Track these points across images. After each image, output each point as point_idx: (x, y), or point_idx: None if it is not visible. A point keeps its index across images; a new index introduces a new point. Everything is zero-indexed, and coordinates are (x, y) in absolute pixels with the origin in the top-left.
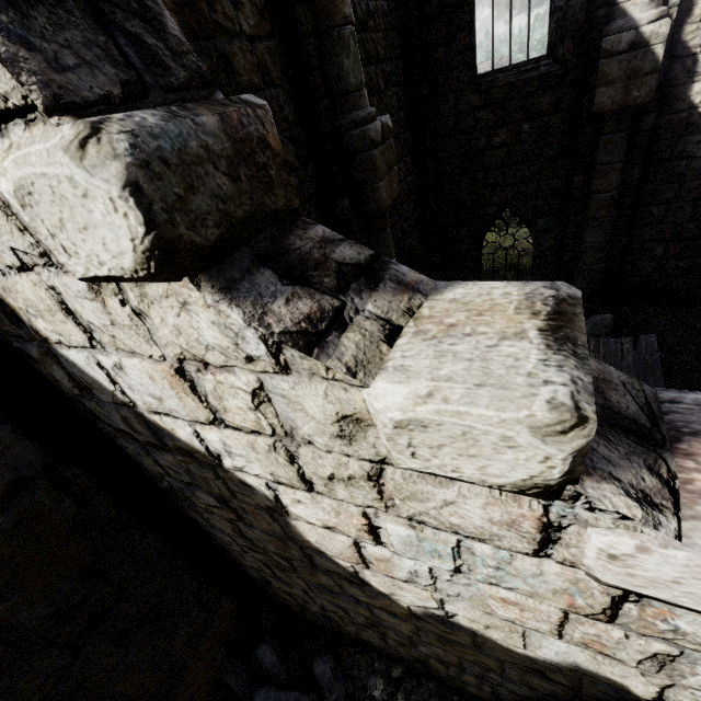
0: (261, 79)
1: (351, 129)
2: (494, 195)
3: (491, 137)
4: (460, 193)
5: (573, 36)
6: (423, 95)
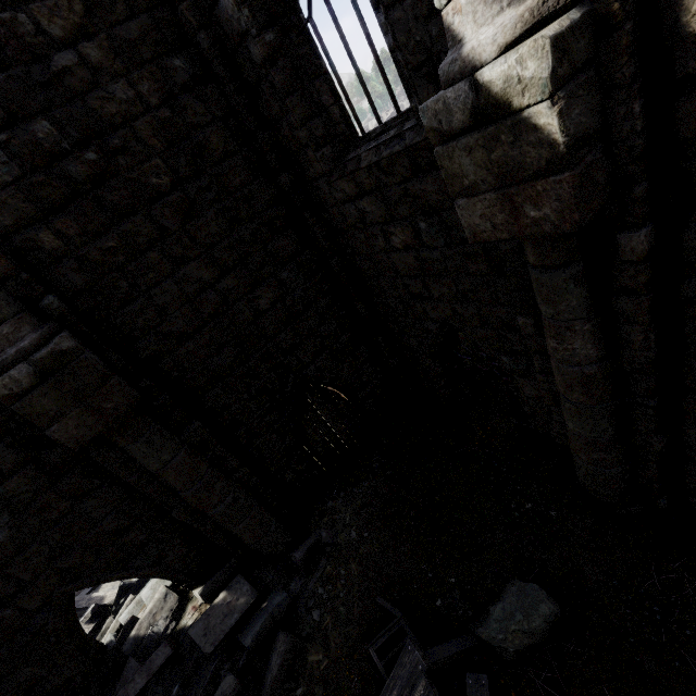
0: None
1: None
2: (427, 308)
3: (387, 235)
4: (388, 297)
5: (425, 75)
6: (287, 187)
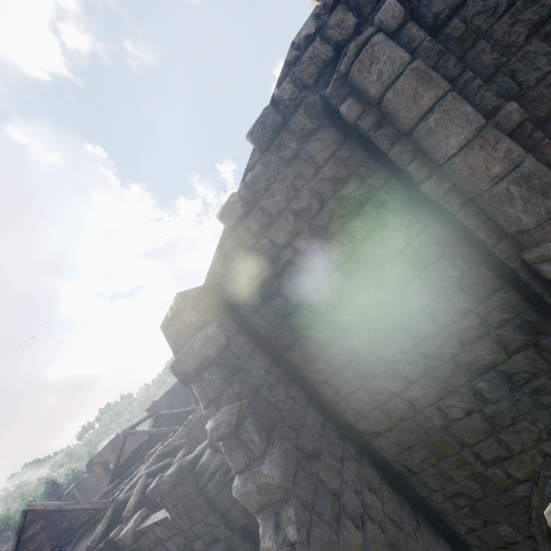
0: (415, 270)
1: (542, 261)
2: None
3: None
4: None
5: None
6: None
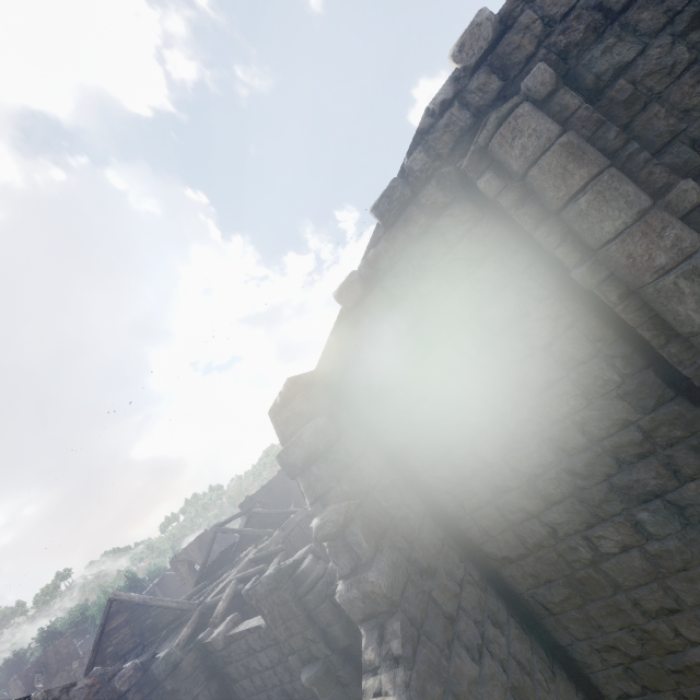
0: (561, 369)
1: None
2: None
3: None
4: None
5: None
6: None
